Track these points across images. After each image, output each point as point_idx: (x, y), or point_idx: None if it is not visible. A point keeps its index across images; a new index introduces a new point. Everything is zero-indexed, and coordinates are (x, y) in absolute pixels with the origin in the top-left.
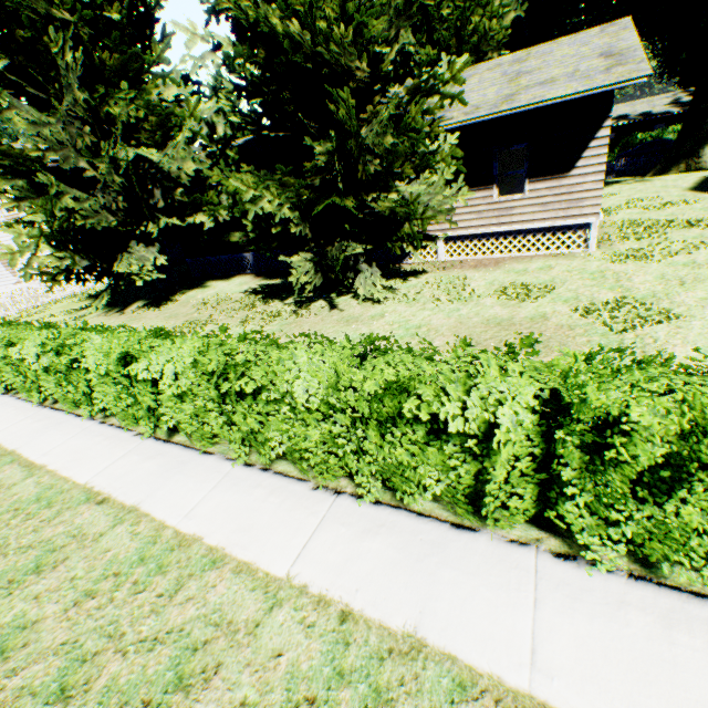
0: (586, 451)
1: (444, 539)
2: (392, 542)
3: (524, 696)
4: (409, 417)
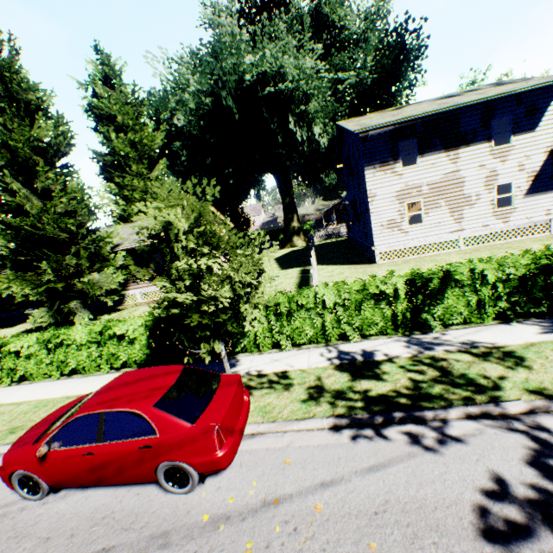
0: (49, 350)
1: (24, 387)
2: (7, 392)
3: (14, 402)
4: (11, 352)
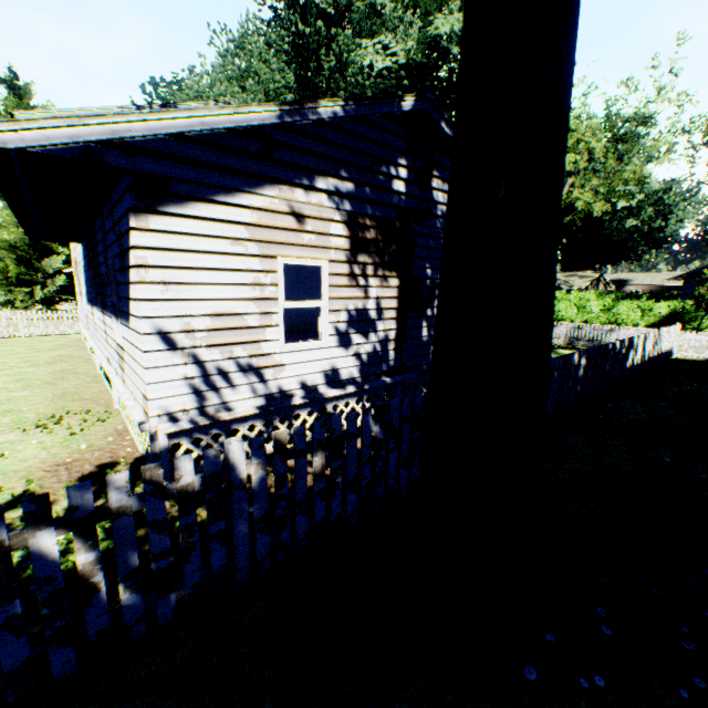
0: None
1: None
2: None
3: None
4: None
